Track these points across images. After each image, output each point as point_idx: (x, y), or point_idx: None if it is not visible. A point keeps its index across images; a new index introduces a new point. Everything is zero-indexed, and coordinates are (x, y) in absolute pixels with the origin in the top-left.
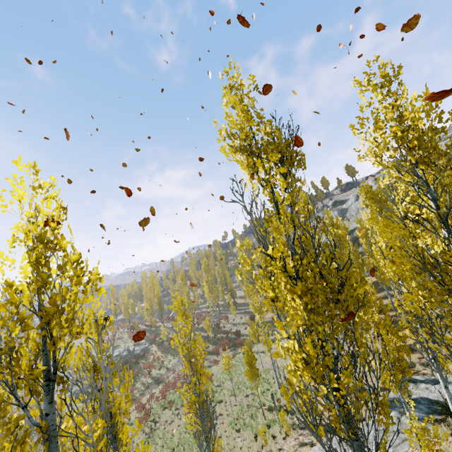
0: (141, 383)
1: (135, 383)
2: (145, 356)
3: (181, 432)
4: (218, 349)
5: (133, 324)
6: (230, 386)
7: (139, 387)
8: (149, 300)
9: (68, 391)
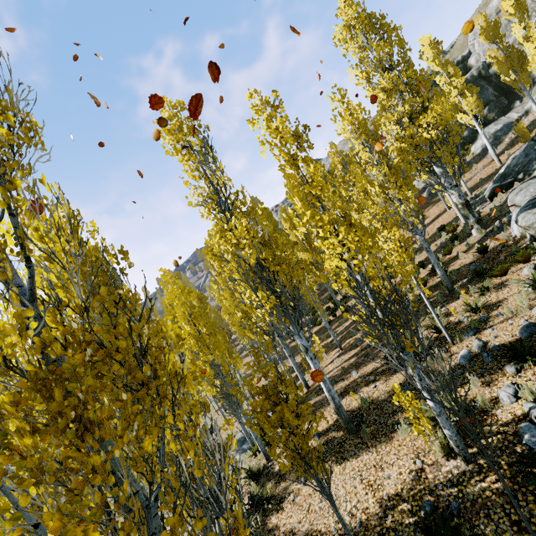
0: None
1: None
2: None
3: None
4: None
5: None
6: None
7: None
8: None
9: None
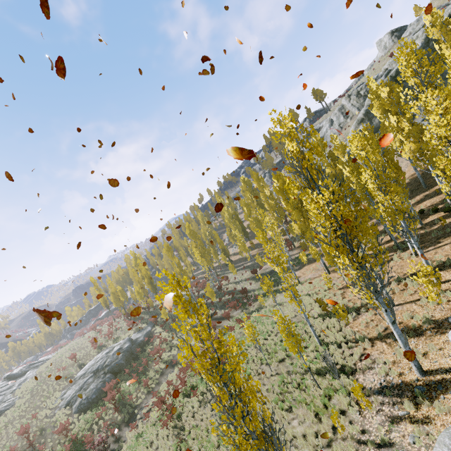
0: (154, 371)
1: (148, 373)
2: (150, 341)
3: (217, 425)
4: (228, 313)
5: (128, 311)
6: (257, 353)
7: (153, 376)
8: (138, 282)
9: (73, 403)
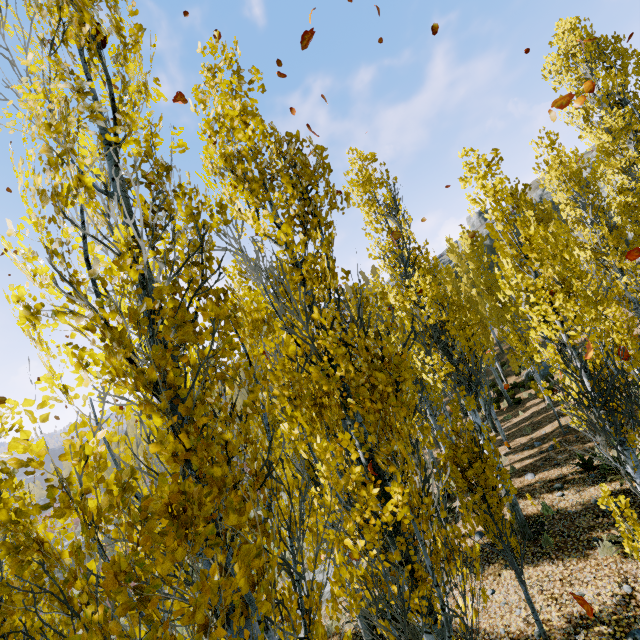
0: None
1: None
2: None
3: None
4: None
5: None
6: None
7: None
8: None
9: None
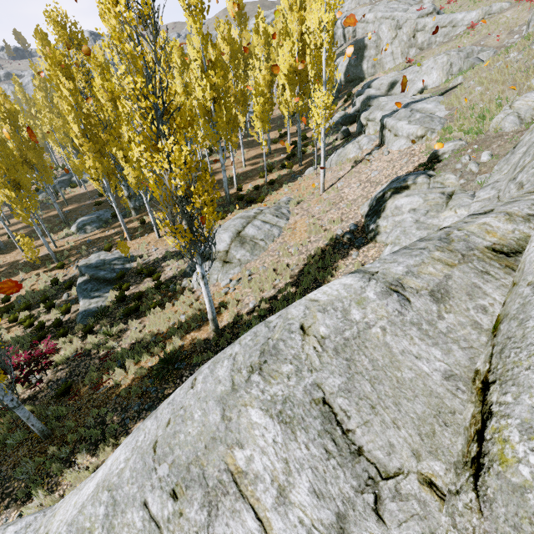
0: None
1: None
2: None
3: None
4: None
5: None
6: None
7: None
8: None
9: None
